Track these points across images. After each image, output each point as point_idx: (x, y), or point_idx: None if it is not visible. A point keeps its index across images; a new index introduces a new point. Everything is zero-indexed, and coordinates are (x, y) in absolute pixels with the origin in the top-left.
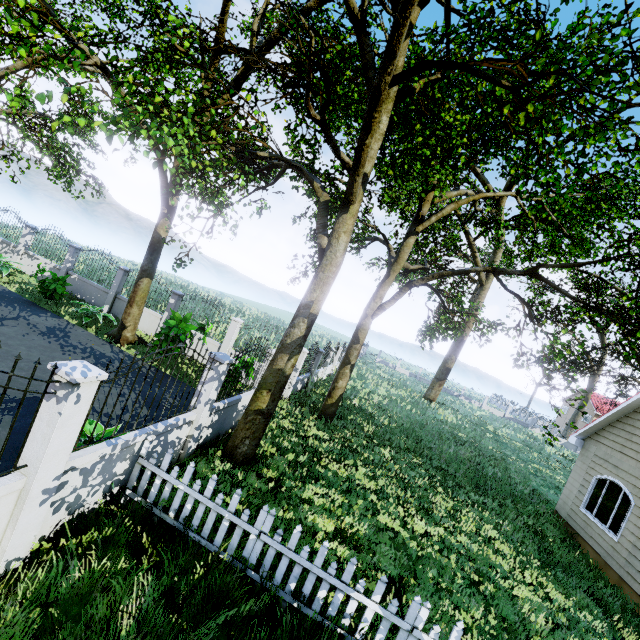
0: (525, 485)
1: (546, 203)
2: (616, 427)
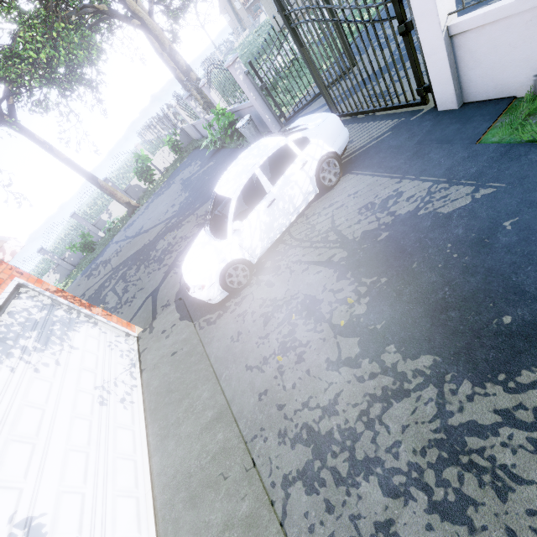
0: None
1: None
2: None
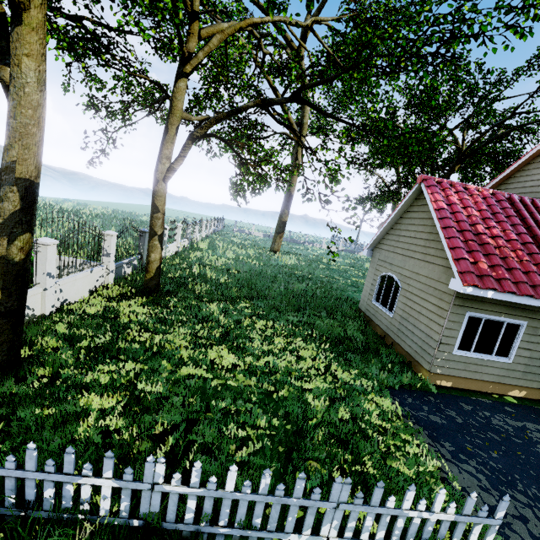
0: (341, 296)
1: (332, 44)
2: (390, 234)
